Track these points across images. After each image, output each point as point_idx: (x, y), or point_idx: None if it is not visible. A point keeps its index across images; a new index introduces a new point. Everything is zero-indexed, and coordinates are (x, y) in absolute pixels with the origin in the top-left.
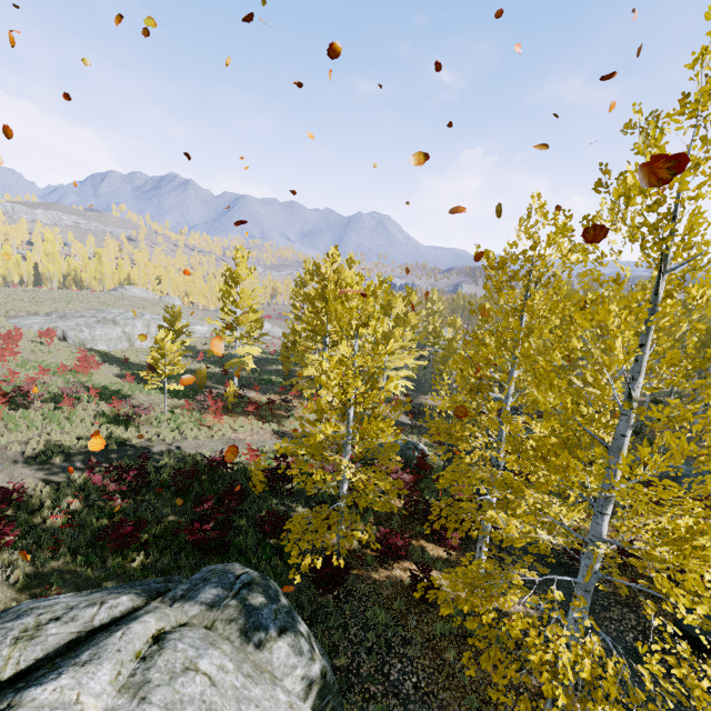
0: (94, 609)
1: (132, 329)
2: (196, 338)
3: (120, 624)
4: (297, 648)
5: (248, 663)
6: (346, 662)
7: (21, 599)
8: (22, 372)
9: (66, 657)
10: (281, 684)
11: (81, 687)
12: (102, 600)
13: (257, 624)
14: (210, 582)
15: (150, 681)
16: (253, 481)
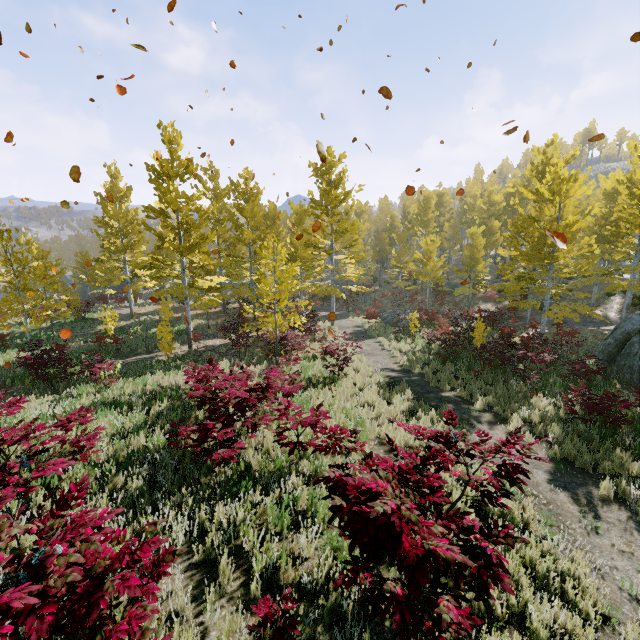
0: None
1: None
2: None
3: None
4: None
5: None
6: None
7: None
8: None
9: None
10: None
11: None
12: None
13: None
14: None
15: None
16: (478, 338)
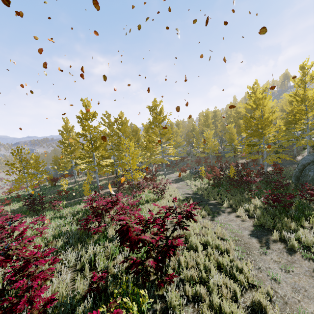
0: None
1: None
2: None
3: None
4: None
5: None
6: None
7: None
8: None
9: None
10: None
11: None
12: None
13: None
14: None
15: None
16: (232, 175)
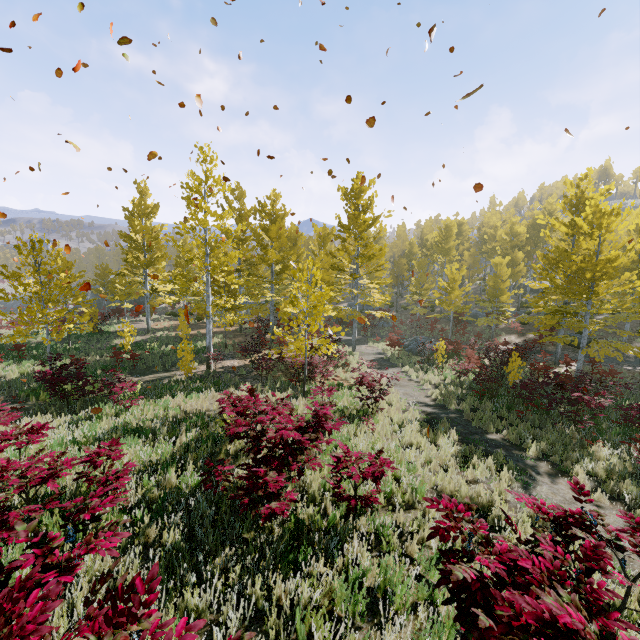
0: None
1: None
2: None
3: None
4: None
5: None
6: None
7: None
8: None
9: None
10: None
11: None
12: None
13: None
14: None
15: None
16: (513, 374)
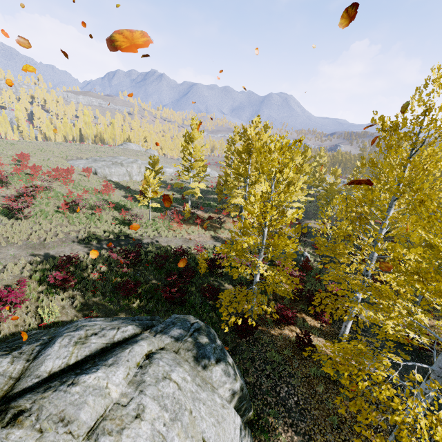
0: (114, 331)
1: (131, 169)
2: (166, 176)
3: (128, 344)
4: (226, 372)
5: (198, 377)
6: (253, 380)
7: (79, 315)
8: (75, 192)
9: (100, 359)
10: (217, 392)
11: (108, 379)
12: (118, 326)
13: (203, 355)
14: (176, 325)
15: (145, 381)
16: (200, 266)
